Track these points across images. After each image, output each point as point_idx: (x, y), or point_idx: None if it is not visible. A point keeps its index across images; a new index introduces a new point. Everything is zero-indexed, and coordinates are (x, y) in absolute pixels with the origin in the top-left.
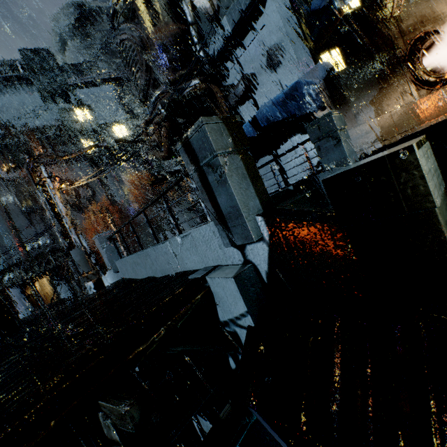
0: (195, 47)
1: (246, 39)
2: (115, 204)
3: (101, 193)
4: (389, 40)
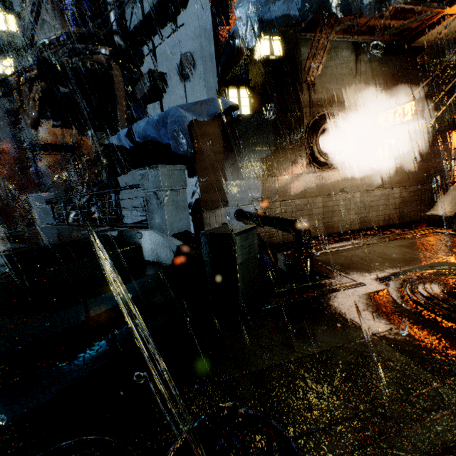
0: (106, 6)
1: (166, 30)
2: (22, 149)
3: (4, 130)
4: (297, 105)
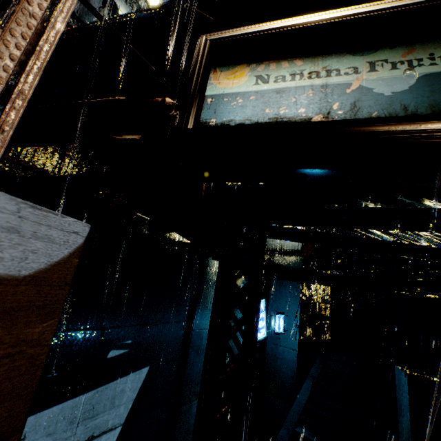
0: None
1: None
2: None
3: None
4: None
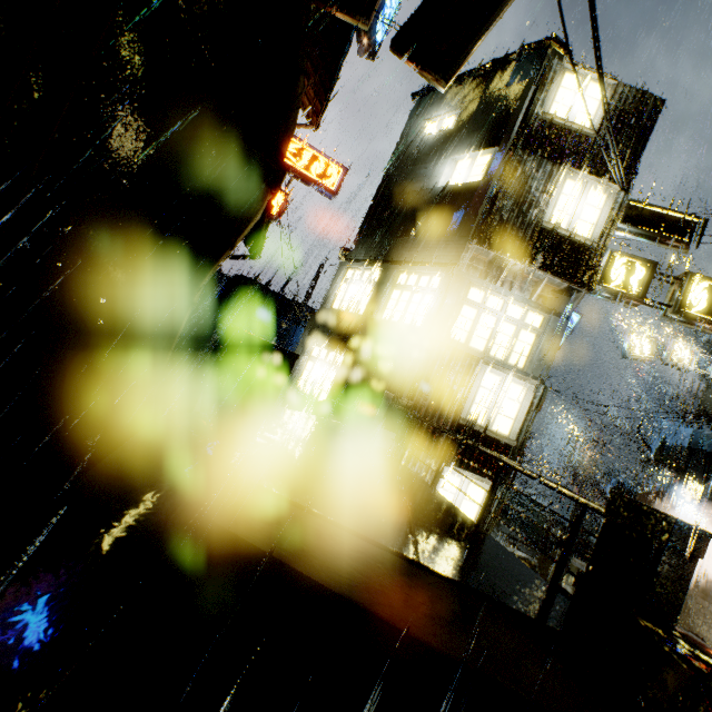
0: None
1: None
2: None
3: None
4: None
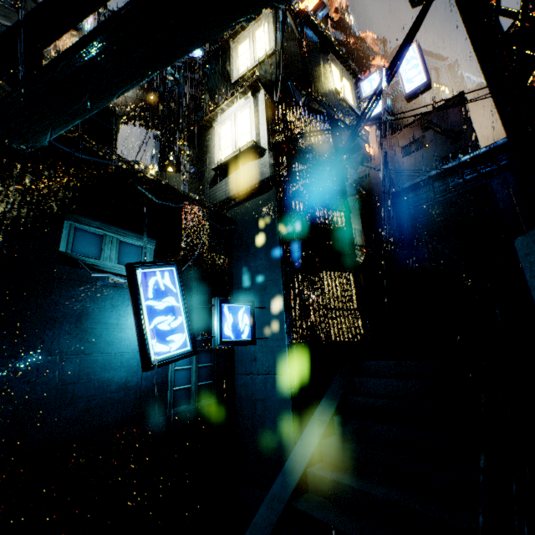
0: None
1: None
2: None
3: None
4: None
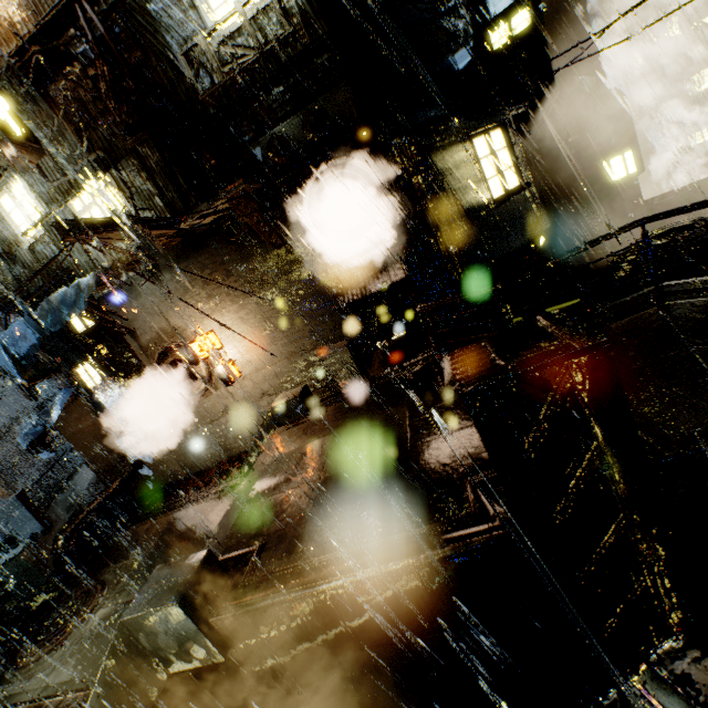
0: None
1: None
2: None
3: None
4: (131, 359)
